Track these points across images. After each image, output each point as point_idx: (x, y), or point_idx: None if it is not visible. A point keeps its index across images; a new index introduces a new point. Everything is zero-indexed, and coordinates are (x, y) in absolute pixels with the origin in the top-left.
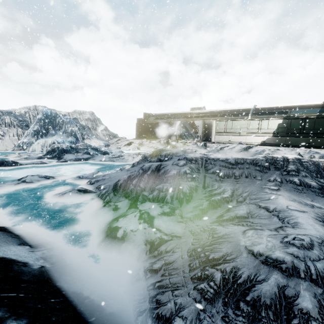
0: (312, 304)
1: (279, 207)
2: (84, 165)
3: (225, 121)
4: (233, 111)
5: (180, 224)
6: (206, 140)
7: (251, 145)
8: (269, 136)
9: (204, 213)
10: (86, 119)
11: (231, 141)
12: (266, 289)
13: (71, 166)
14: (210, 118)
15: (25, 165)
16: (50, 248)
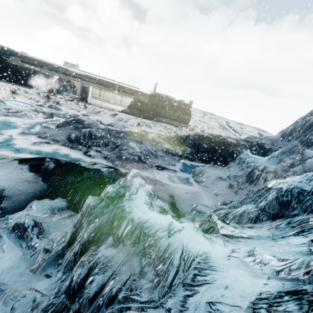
0: (137, 158)
1: (133, 146)
2: None
3: (100, 89)
4: (105, 82)
5: (109, 152)
6: (84, 100)
7: (116, 111)
8: (126, 107)
9: (115, 149)
10: None
11: (103, 105)
12: (131, 158)
13: None
14: (88, 82)
15: None
16: None
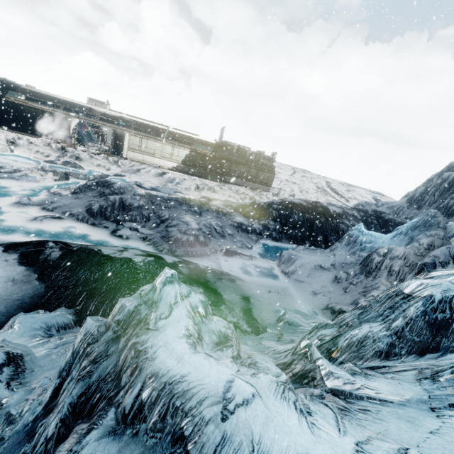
0: (192, 239)
1: (187, 221)
2: None
3: (140, 137)
4: (148, 126)
5: (150, 230)
6: (117, 154)
7: (164, 168)
8: (178, 163)
9: (159, 225)
10: None
11: (145, 161)
12: (184, 239)
13: None
14: (122, 128)
15: None
16: None
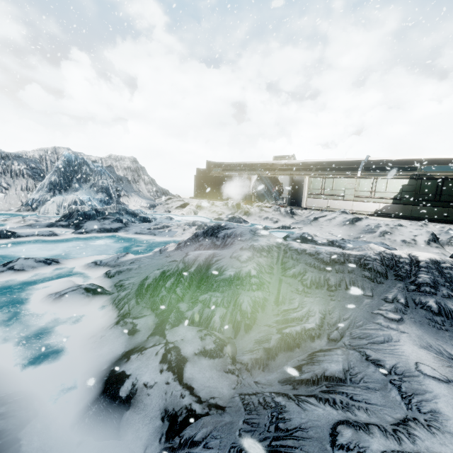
0: None
1: (402, 364)
2: (111, 239)
3: (323, 178)
4: (335, 164)
5: (229, 376)
6: (294, 204)
7: (360, 214)
8: (387, 203)
9: (271, 357)
10: (125, 167)
11: (330, 207)
12: None
13: (92, 240)
14: (301, 172)
15: (25, 237)
16: (4, 413)
